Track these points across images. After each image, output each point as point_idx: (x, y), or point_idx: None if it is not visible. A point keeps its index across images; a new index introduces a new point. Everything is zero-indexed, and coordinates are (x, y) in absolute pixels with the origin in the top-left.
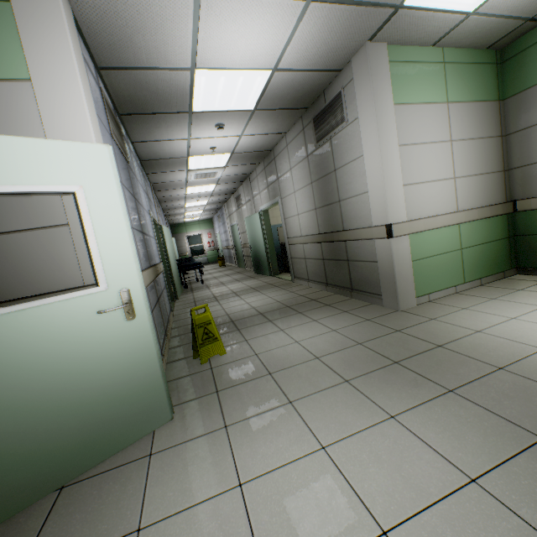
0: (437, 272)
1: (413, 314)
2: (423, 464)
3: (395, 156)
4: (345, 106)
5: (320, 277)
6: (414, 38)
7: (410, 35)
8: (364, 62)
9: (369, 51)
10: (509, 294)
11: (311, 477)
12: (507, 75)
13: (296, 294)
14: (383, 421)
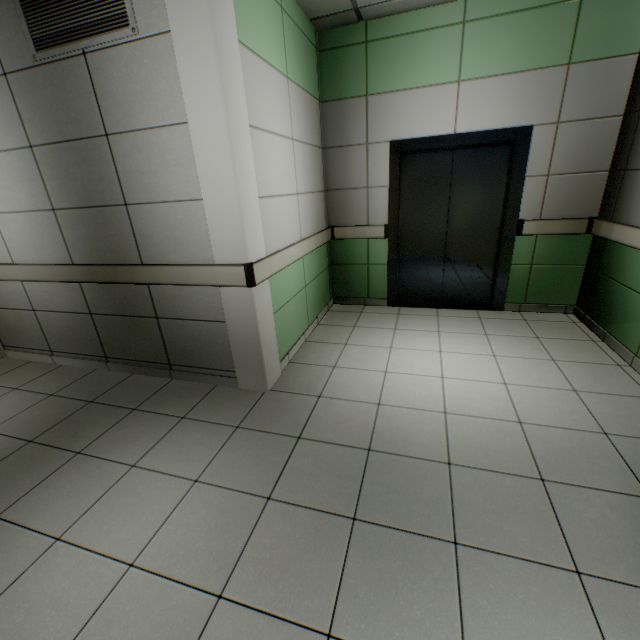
0: (292, 321)
1: (290, 393)
2: None
3: (248, 144)
4: None
5: (88, 346)
6: None
7: None
8: None
9: None
10: (352, 334)
11: None
12: (325, 70)
13: (33, 392)
14: None
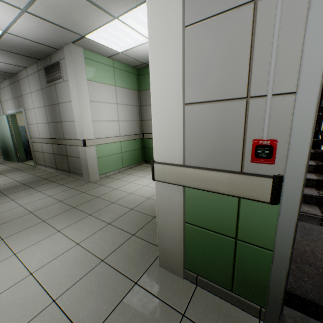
0: (110, 163)
1: (95, 183)
2: (62, 245)
3: (88, 106)
4: (62, 70)
5: (53, 164)
6: (97, 51)
7: (95, 49)
8: (70, 53)
9: (72, 48)
10: (136, 172)
11: (2, 268)
12: (141, 81)
13: (34, 175)
14: (53, 234)
